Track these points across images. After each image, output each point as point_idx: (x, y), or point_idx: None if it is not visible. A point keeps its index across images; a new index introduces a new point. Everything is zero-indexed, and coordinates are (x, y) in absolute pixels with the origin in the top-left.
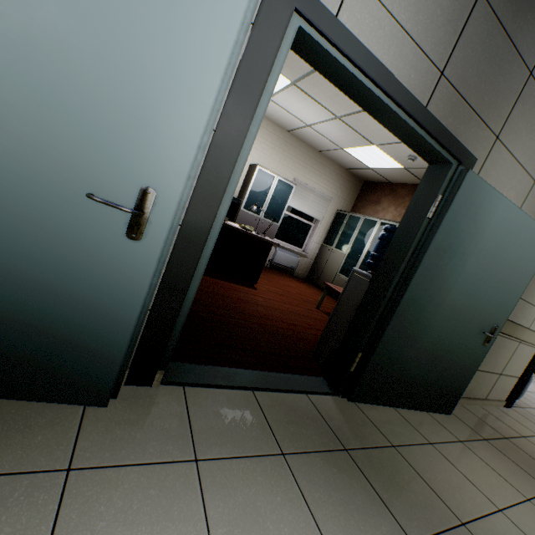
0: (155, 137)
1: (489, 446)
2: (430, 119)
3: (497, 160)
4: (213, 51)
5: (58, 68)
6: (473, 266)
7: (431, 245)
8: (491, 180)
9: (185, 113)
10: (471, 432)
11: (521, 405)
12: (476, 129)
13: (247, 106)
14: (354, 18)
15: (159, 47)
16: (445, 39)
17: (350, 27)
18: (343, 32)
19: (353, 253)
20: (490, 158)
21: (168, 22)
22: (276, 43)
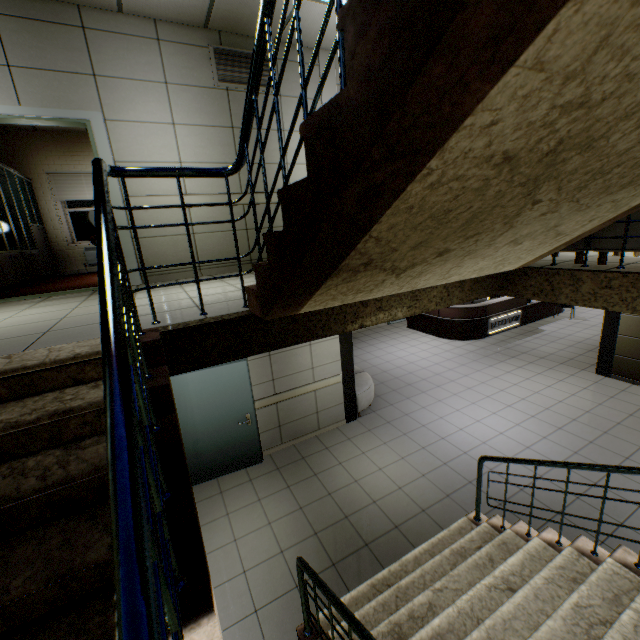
0: None
1: (274, 473)
2: None
3: None
4: None
5: None
6: (199, 405)
7: None
8: None
9: None
10: (270, 468)
11: (379, 408)
12: None
13: None
14: None
15: None
16: None
17: None
18: None
19: None
20: None
21: None
22: None
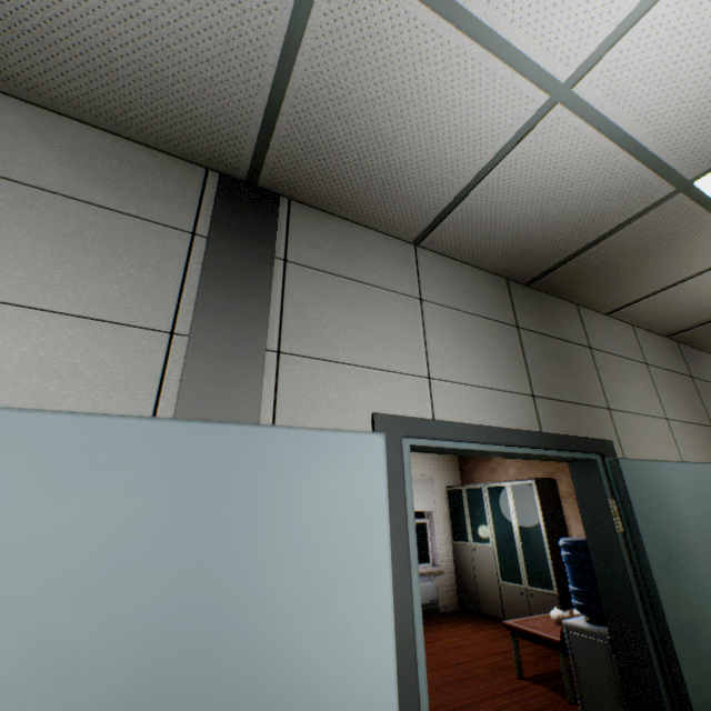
0: (347, 707)
1: None
2: (552, 438)
3: (624, 425)
4: (373, 554)
5: (228, 701)
6: (707, 558)
7: (651, 567)
8: (635, 447)
9: (369, 645)
10: None
11: None
12: (588, 415)
13: (399, 556)
14: (446, 408)
15: (323, 590)
16: (518, 371)
17: (447, 415)
18: (445, 425)
19: (502, 541)
20: (618, 429)
21: (325, 557)
22: (399, 475)
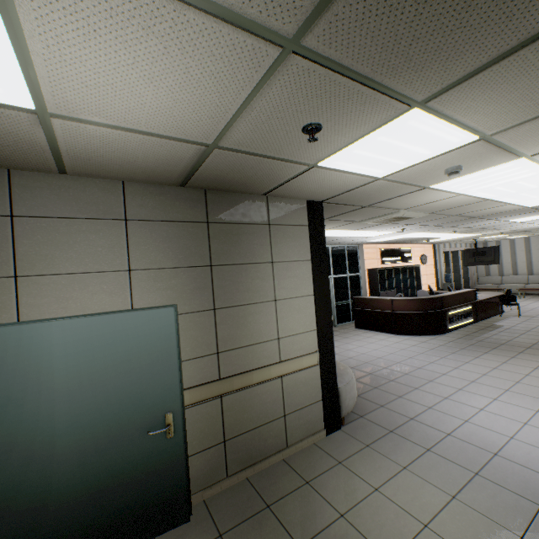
0: None
1: None
2: None
3: (41, 288)
4: None
5: None
6: (69, 391)
7: None
8: (50, 306)
9: None
10: (205, 535)
11: (366, 411)
12: None
13: None
14: None
15: None
16: None
17: None
18: None
19: None
20: (25, 293)
21: None
22: None
